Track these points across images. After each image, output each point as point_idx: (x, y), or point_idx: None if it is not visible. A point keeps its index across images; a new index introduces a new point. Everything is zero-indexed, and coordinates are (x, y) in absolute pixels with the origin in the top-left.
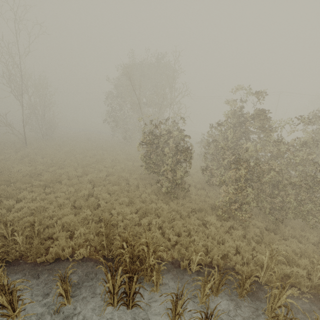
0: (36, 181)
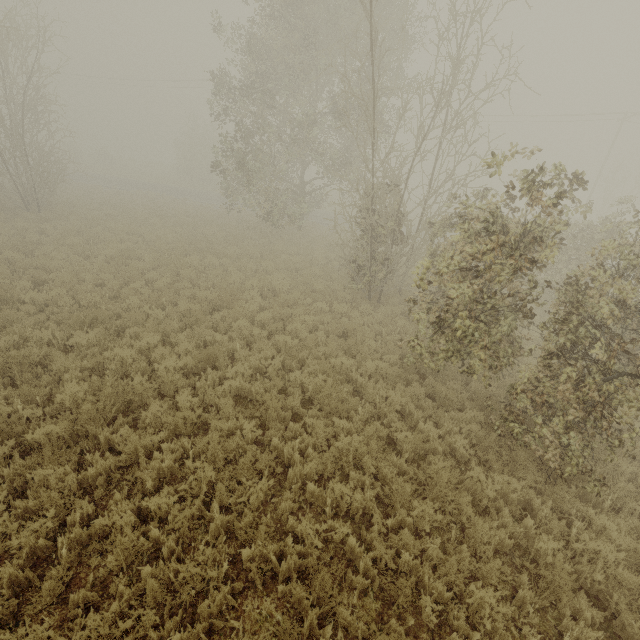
0: (35, 411)
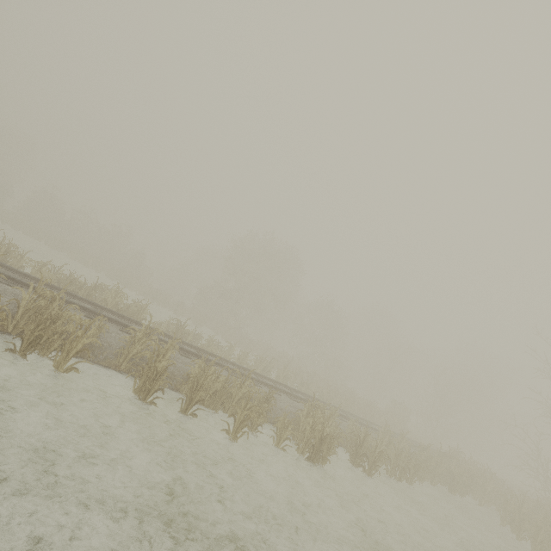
0: None
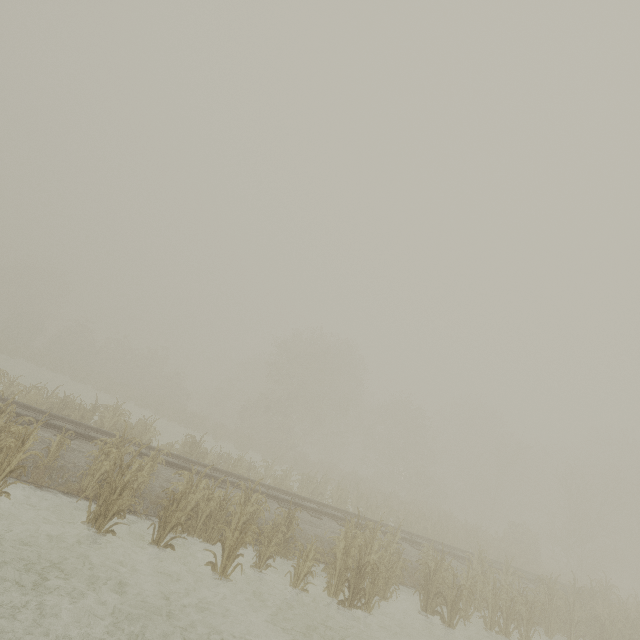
0: None
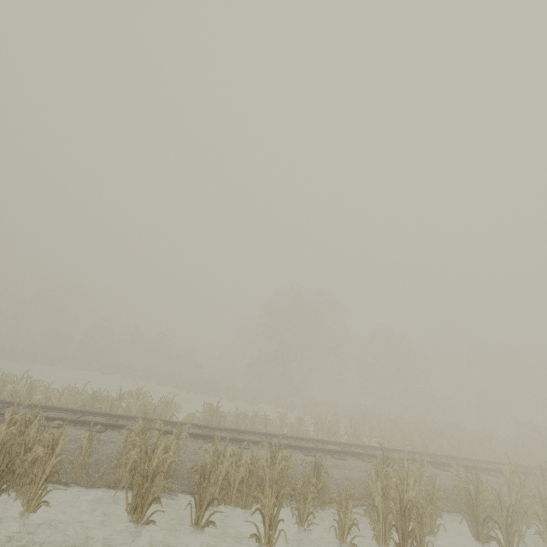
0: None
